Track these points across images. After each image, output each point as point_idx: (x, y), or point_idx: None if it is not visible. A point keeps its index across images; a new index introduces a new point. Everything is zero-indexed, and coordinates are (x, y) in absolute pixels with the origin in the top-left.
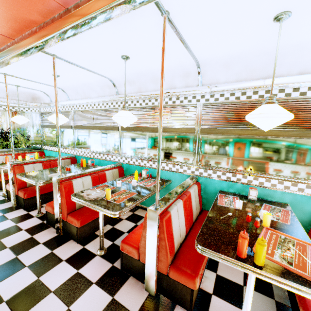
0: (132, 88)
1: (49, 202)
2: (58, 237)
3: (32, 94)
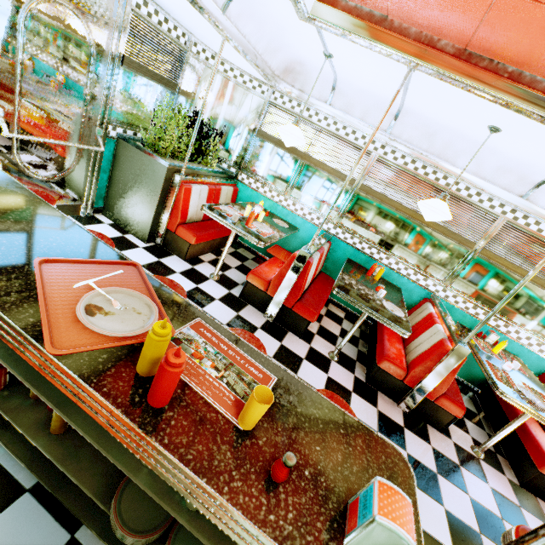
0: None
1: (390, 357)
2: (407, 416)
3: (294, 61)
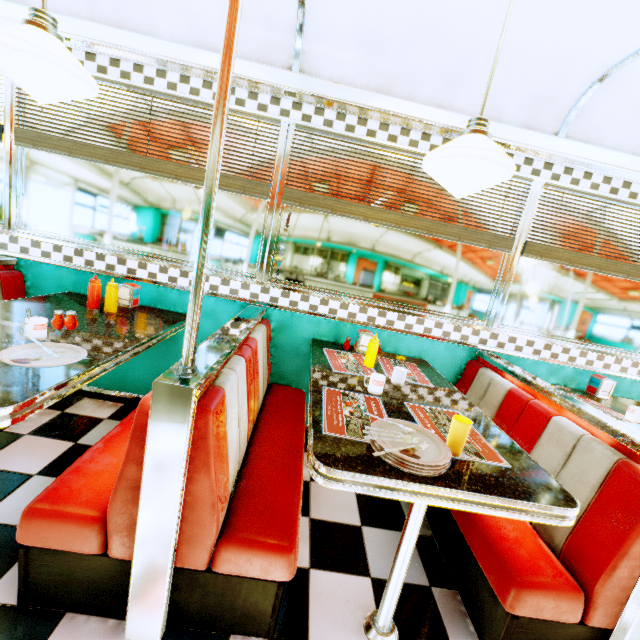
0: (363, 70)
1: (47, 501)
2: None
3: None
